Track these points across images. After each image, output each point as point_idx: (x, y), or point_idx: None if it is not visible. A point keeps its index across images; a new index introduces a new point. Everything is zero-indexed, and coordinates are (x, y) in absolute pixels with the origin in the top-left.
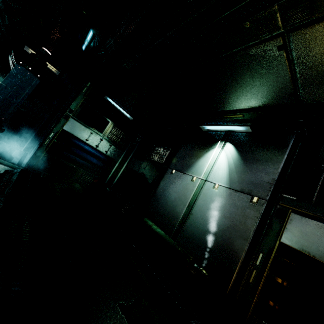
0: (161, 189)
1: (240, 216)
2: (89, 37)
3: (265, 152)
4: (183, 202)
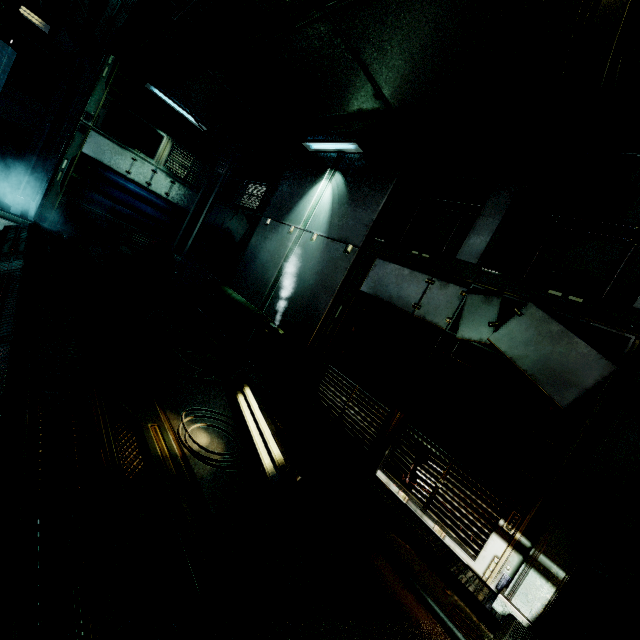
0: (252, 249)
1: (331, 271)
2: None
3: (374, 183)
4: (276, 263)
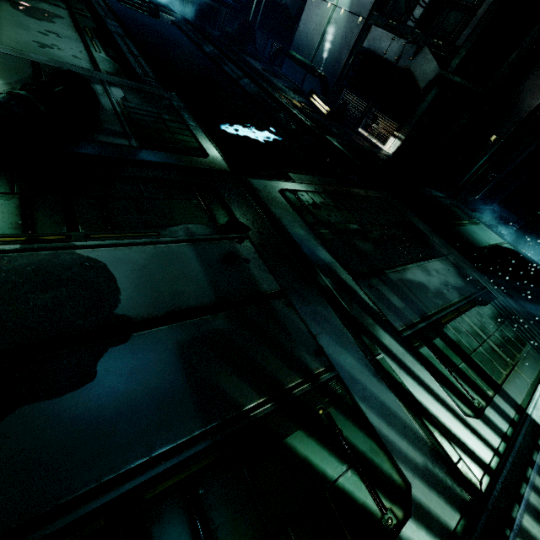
0: (303, 22)
1: (350, 35)
2: None
3: None
4: (319, 32)
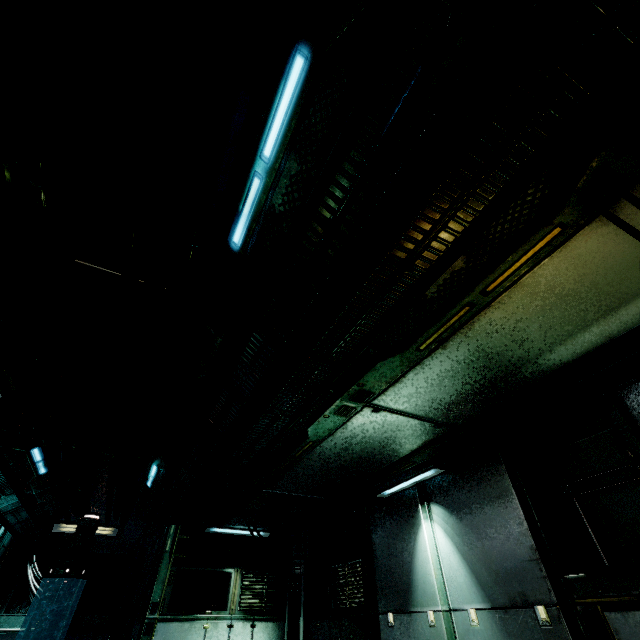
0: None
1: None
2: (154, 472)
3: (486, 496)
4: None
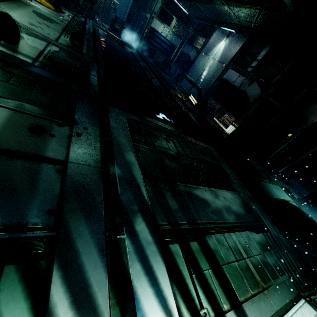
0: (196, 63)
1: (217, 72)
2: None
3: (236, 44)
4: (202, 68)
